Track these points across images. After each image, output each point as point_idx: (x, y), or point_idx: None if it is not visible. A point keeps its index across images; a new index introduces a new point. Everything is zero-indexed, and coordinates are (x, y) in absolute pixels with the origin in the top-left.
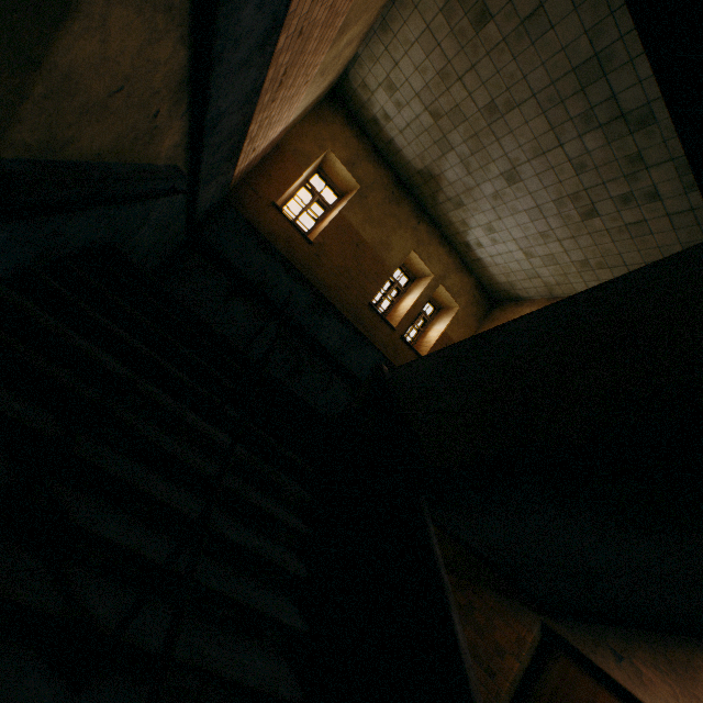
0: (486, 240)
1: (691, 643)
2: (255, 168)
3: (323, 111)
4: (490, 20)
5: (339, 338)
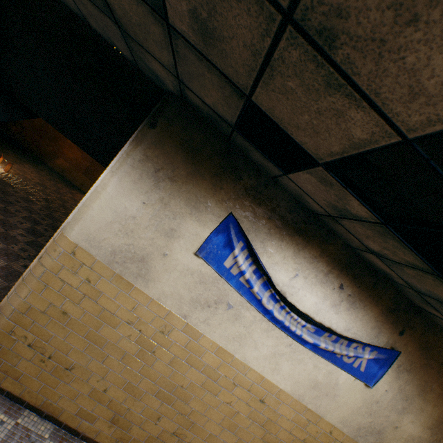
0: None
1: None
2: None
3: None
4: None
5: None
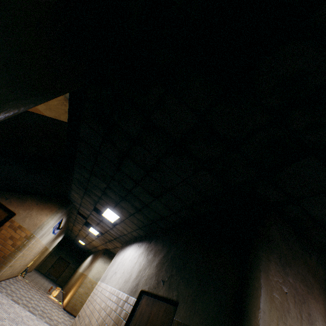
0: None
1: (30, 196)
2: None
3: None
4: None
5: None
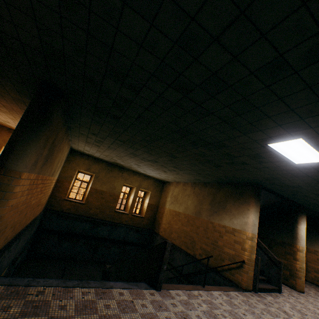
0: (146, 173)
1: None
2: (53, 191)
3: (70, 158)
4: (100, 146)
5: (107, 231)
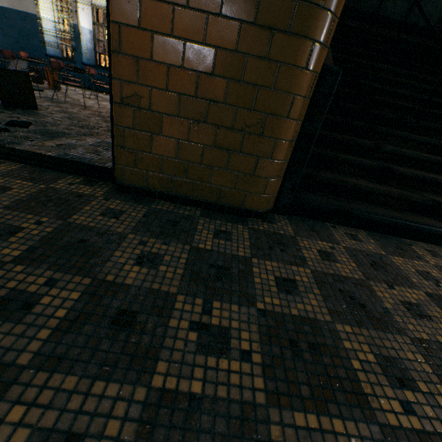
0: None
1: None
2: None
3: None
4: None
5: (404, 2)
